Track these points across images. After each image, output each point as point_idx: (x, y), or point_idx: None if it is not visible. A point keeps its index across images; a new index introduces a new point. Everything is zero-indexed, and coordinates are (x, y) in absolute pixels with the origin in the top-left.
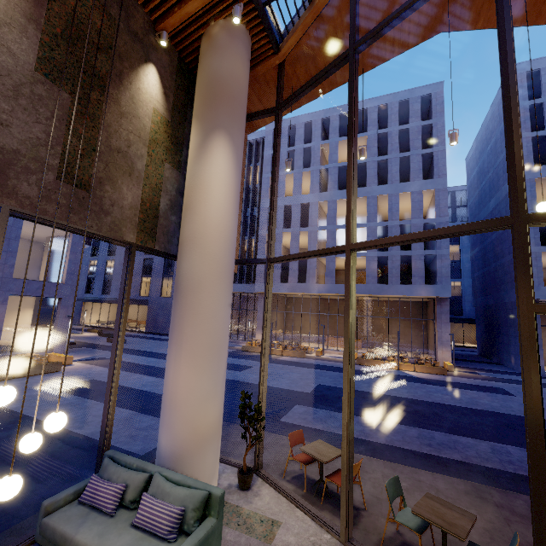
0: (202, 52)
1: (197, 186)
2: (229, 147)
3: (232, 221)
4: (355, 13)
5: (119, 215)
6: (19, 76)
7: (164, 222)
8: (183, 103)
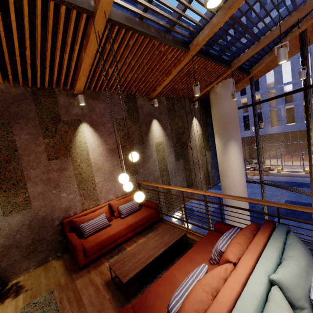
0: (213, 101)
1: (226, 166)
2: (236, 145)
3: (243, 175)
4: (306, 64)
5: (200, 185)
6: (174, 167)
7: (211, 175)
8: (205, 119)
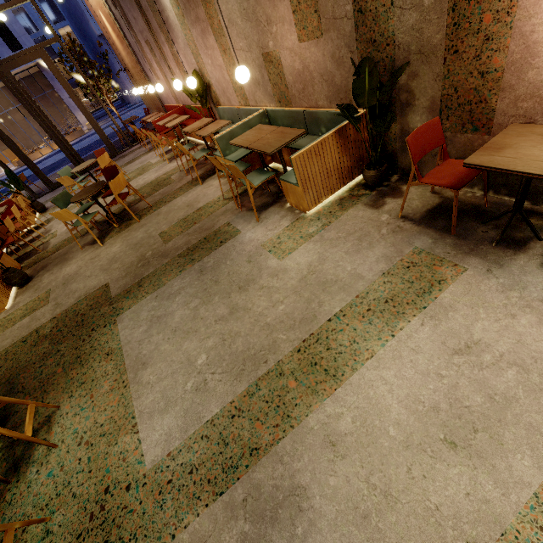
0: None
1: None
2: None
3: None
4: None
5: None
6: None
7: None
8: None
